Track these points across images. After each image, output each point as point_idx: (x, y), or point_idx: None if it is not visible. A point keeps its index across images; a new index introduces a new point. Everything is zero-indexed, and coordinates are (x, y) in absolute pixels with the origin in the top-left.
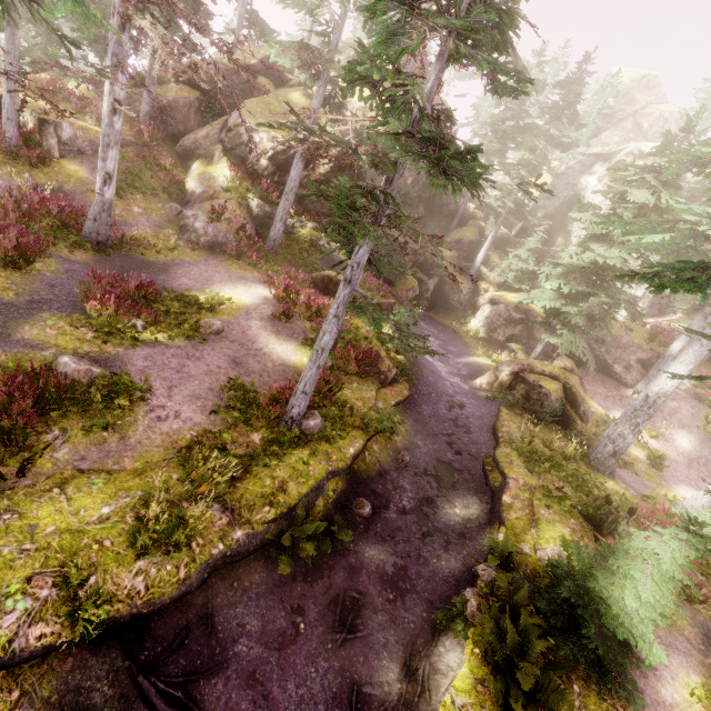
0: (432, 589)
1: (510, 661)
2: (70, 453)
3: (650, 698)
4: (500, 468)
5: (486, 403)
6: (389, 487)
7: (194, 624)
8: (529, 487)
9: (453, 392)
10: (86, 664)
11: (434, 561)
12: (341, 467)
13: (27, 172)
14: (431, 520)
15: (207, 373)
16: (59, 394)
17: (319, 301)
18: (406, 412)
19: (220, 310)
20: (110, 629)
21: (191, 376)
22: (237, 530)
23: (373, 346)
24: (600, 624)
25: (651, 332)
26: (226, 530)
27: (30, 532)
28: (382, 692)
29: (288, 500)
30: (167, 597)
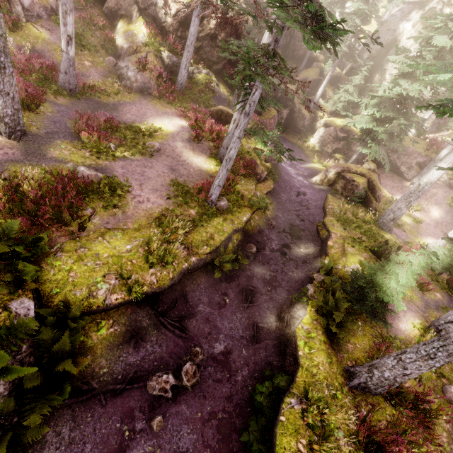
0: (290, 286)
1: (329, 312)
2: (100, 220)
3: (394, 328)
4: (327, 228)
5: (319, 192)
6: (264, 238)
7: (179, 298)
8: (342, 237)
9: (299, 186)
10: (136, 311)
11: (290, 273)
12: (240, 227)
13: (8, 36)
14: (288, 255)
15: (158, 176)
16: (85, 189)
17: (217, 128)
18: (272, 198)
19: (156, 136)
20: (143, 298)
21: (150, 177)
22: (192, 257)
23: (252, 157)
24: (376, 296)
25: (429, 144)
26: (187, 257)
27: (97, 256)
28: (268, 326)
29: (215, 243)
30: (166, 285)
